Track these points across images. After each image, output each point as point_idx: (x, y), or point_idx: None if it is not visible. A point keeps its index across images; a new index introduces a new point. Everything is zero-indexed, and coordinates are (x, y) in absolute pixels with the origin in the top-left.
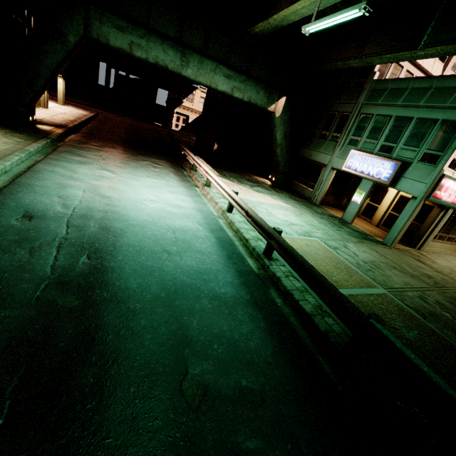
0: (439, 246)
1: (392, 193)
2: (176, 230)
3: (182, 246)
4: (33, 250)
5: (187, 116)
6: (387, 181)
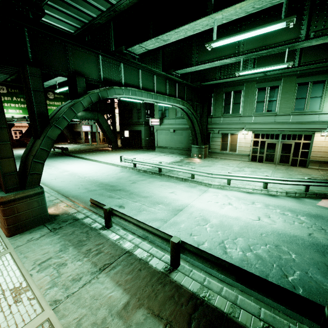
0: (118, 141)
1: (101, 132)
2: None
3: None
4: None
5: (21, 130)
6: (90, 130)
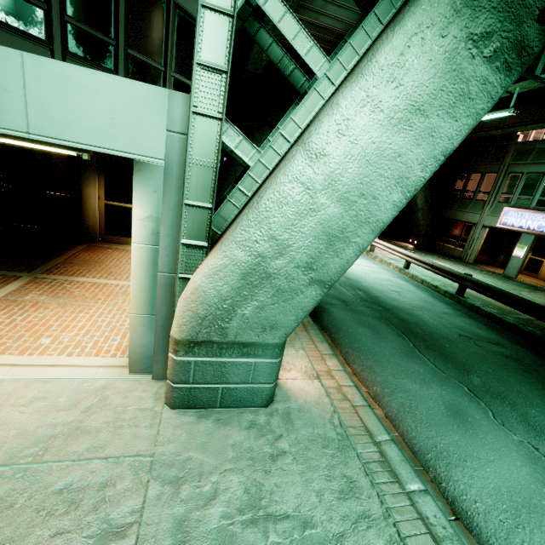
0: None
1: None
2: (384, 280)
3: (398, 288)
4: (333, 287)
5: None
6: None
